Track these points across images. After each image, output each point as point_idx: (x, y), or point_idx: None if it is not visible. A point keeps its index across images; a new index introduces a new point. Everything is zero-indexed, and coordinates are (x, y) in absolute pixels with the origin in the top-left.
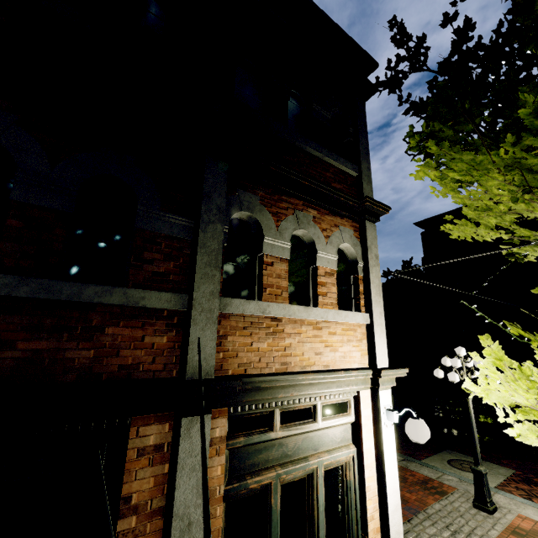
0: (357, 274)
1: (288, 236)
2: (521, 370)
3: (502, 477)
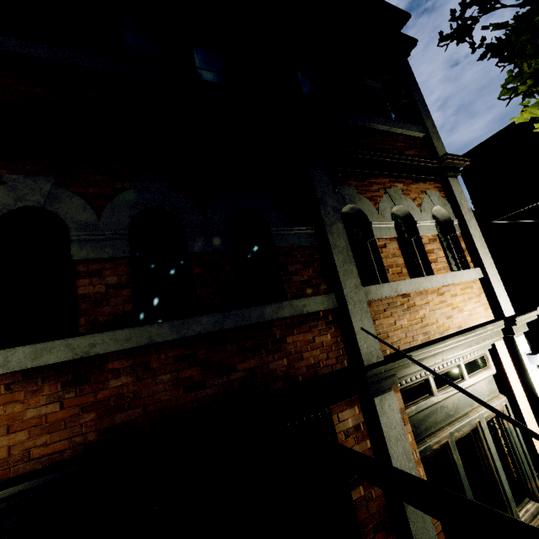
0: (455, 233)
1: (389, 216)
2: None
3: None
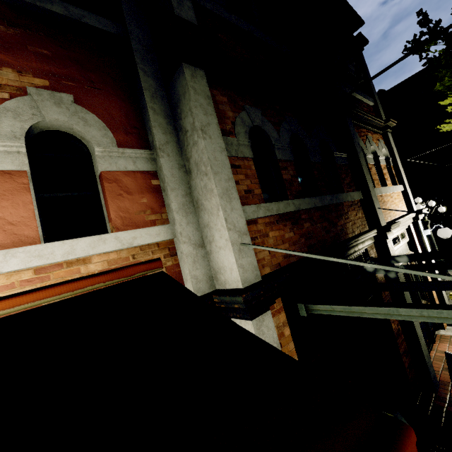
0: (390, 165)
1: (370, 151)
2: None
3: None
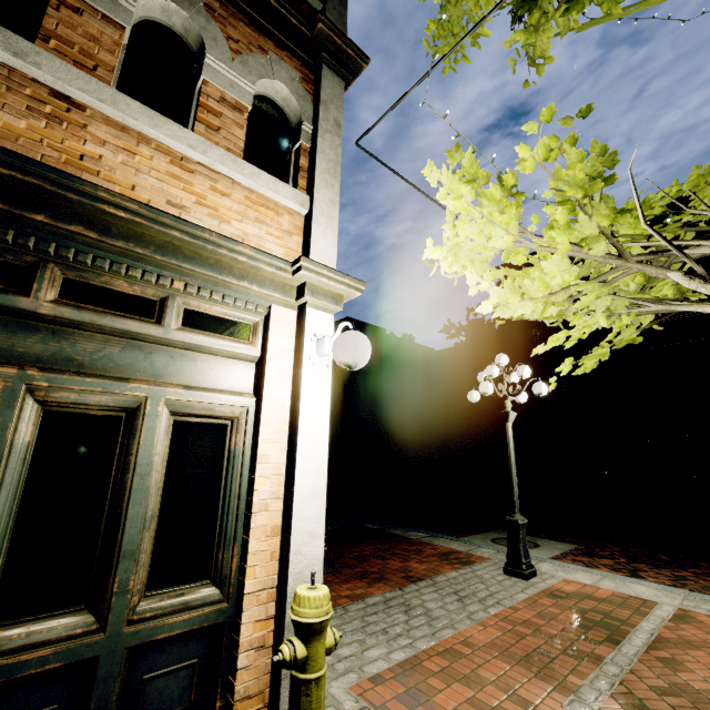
0: (299, 140)
1: None
2: (502, 182)
3: (558, 551)
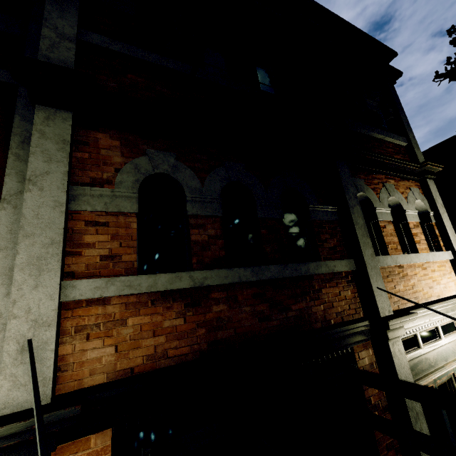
0: (431, 222)
1: (386, 204)
2: None
3: None
